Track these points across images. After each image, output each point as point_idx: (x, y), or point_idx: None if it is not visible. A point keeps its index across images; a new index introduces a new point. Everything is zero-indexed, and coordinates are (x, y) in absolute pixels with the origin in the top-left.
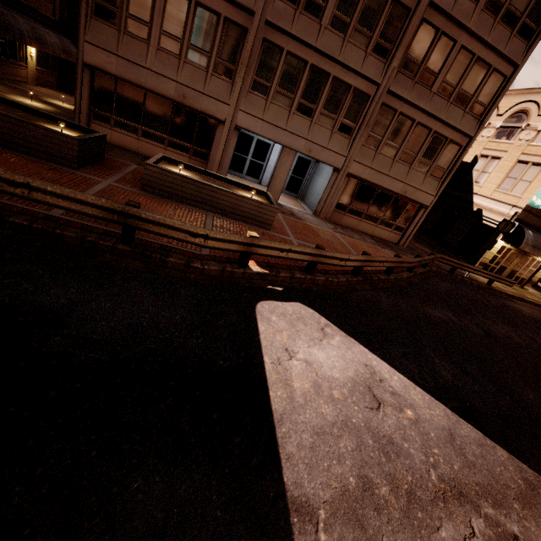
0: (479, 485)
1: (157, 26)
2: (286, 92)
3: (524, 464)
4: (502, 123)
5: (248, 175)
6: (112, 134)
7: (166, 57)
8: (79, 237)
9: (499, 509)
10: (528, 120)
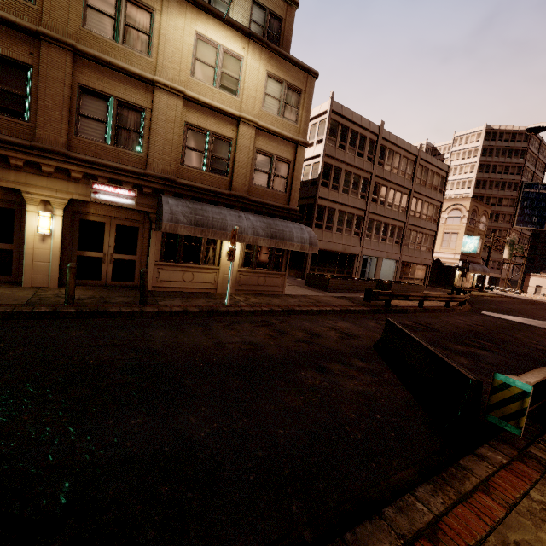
0: None
1: (334, 225)
2: (376, 235)
3: None
4: None
5: None
6: None
7: (337, 235)
8: (443, 309)
9: None
10: None
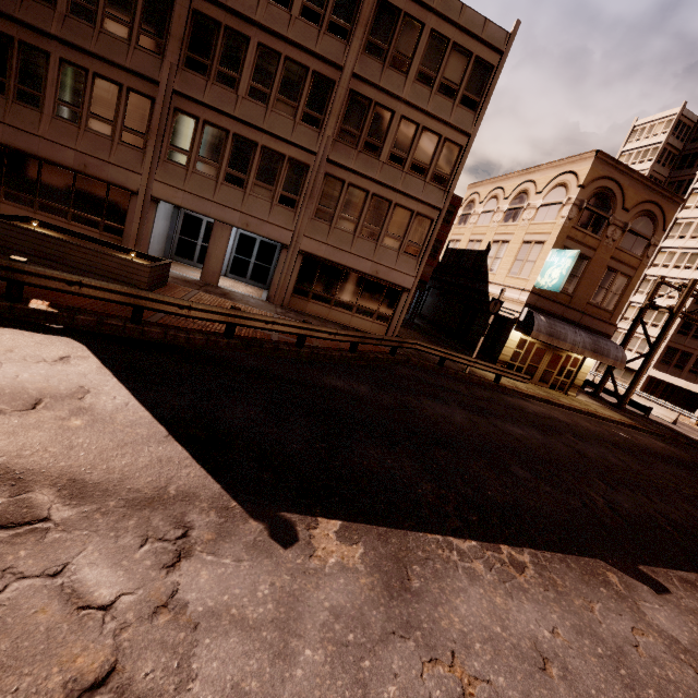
0: (75, 481)
1: (51, 96)
2: (209, 162)
3: (219, 484)
4: (508, 206)
5: (200, 263)
6: (2, 208)
7: (63, 125)
8: None
9: (67, 499)
10: (528, 199)
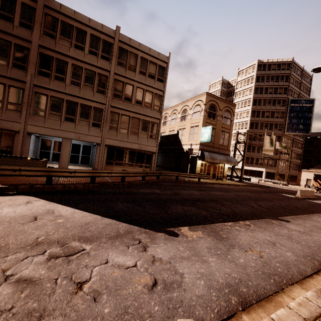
0: (81, 237)
1: None
2: (55, 113)
3: (136, 226)
4: (181, 115)
5: (53, 161)
6: None
7: None
8: None
9: (85, 242)
10: (187, 112)
